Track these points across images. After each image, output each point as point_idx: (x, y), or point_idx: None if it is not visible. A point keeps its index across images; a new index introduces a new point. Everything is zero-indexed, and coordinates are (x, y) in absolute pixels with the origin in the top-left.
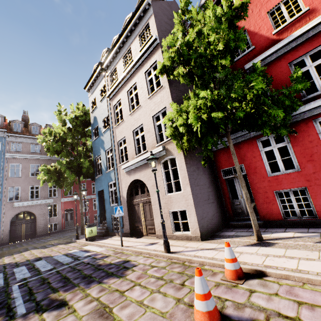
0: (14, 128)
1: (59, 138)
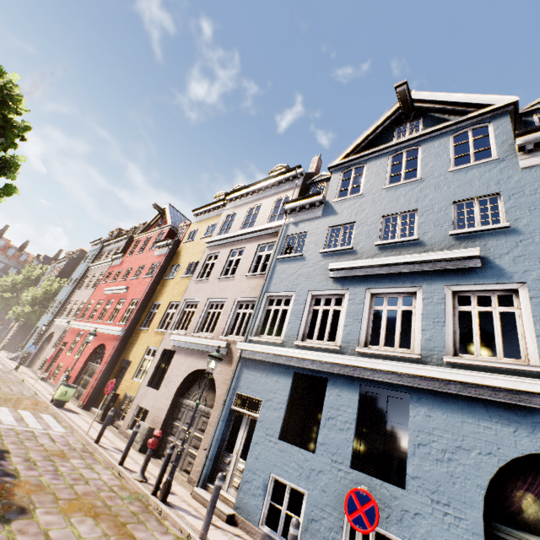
0: (10, 251)
1: (15, 282)
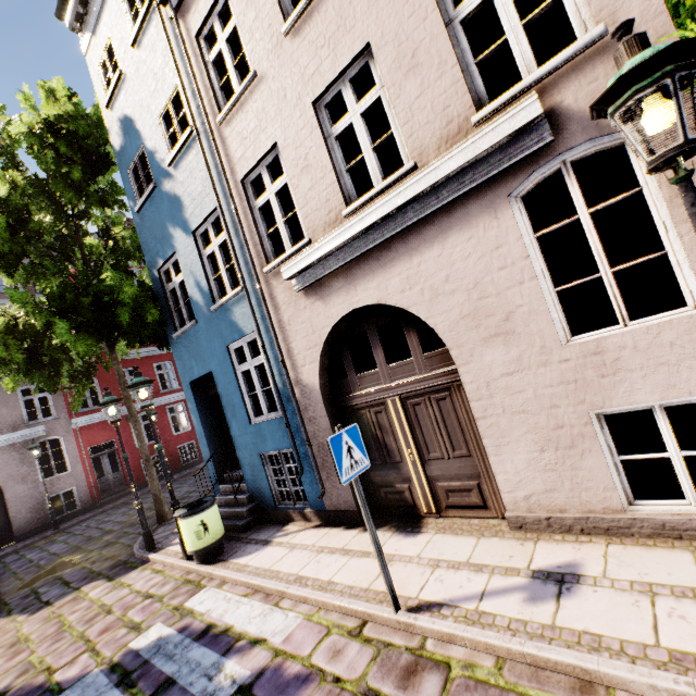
0: None
1: (1, 211)
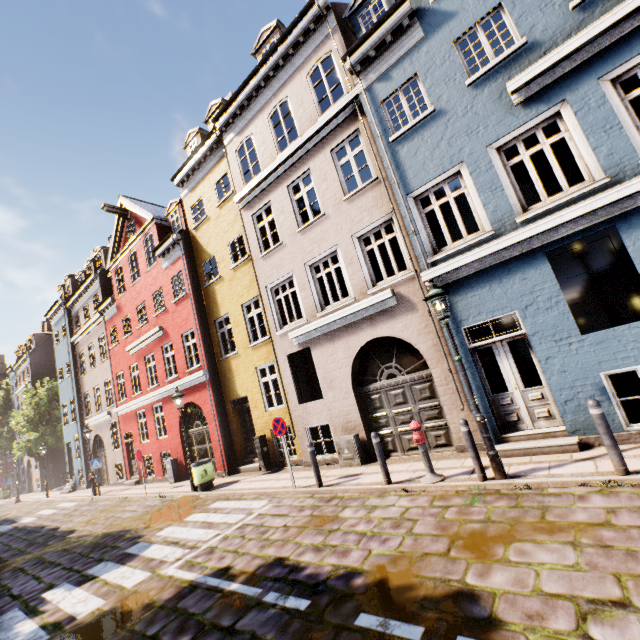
0: None
1: None
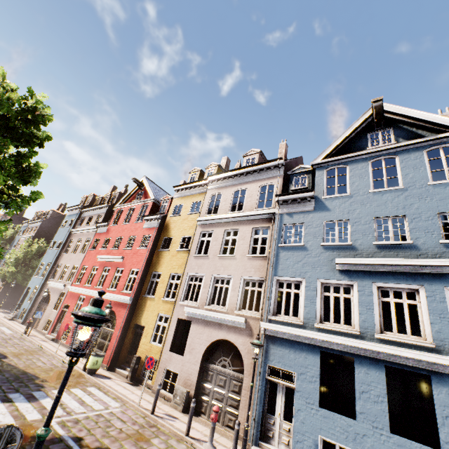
0: None
1: None
